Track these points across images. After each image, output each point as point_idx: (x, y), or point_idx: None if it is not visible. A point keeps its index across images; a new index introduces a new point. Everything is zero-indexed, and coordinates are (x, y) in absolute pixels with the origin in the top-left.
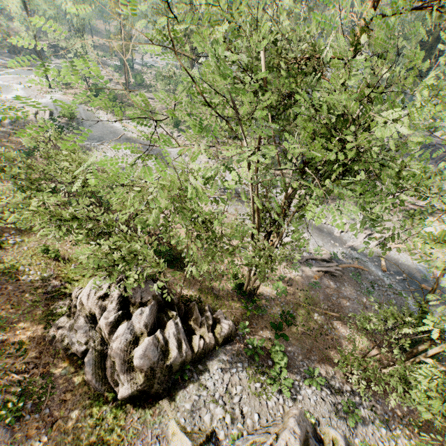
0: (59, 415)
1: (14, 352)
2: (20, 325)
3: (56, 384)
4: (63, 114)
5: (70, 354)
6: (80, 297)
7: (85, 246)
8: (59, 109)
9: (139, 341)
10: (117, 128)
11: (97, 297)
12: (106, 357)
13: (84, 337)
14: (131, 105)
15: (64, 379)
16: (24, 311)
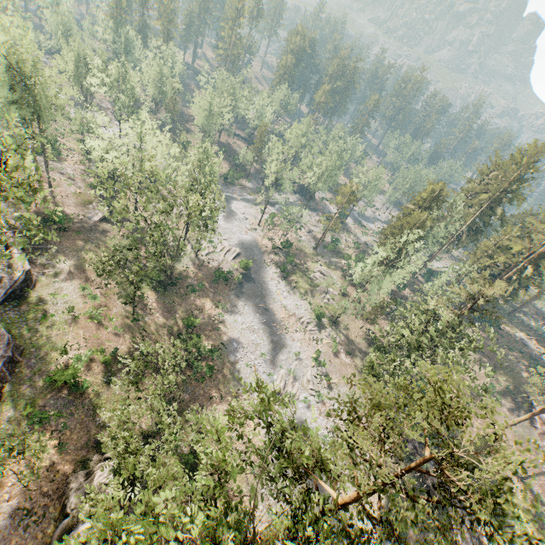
0: (28, 544)
1: (51, 475)
2: (68, 456)
3: (44, 519)
4: (240, 265)
5: (65, 503)
6: (98, 470)
7: (146, 412)
8: (246, 252)
9: (88, 542)
10: (269, 293)
11: (103, 482)
12: (72, 529)
13: (76, 503)
14: (302, 271)
15: (49, 520)
16: (77, 446)
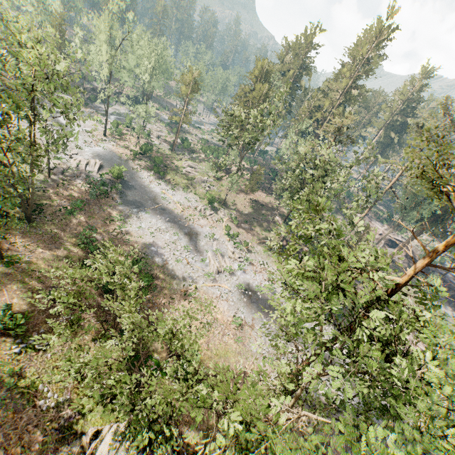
0: None
1: None
2: None
3: None
4: (112, 174)
5: None
6: None
7: None
8: (108, 162)
9: None
10: (156, 194)
11: None
12: None
13: None
14: (173, 169)
15: None
16: None
